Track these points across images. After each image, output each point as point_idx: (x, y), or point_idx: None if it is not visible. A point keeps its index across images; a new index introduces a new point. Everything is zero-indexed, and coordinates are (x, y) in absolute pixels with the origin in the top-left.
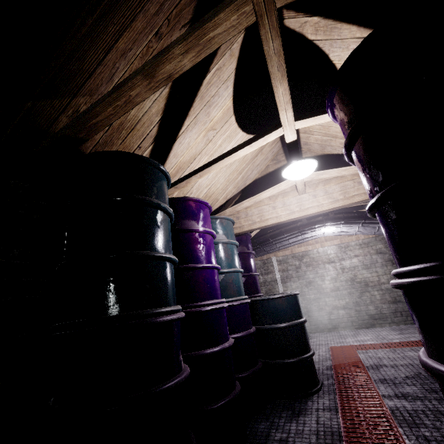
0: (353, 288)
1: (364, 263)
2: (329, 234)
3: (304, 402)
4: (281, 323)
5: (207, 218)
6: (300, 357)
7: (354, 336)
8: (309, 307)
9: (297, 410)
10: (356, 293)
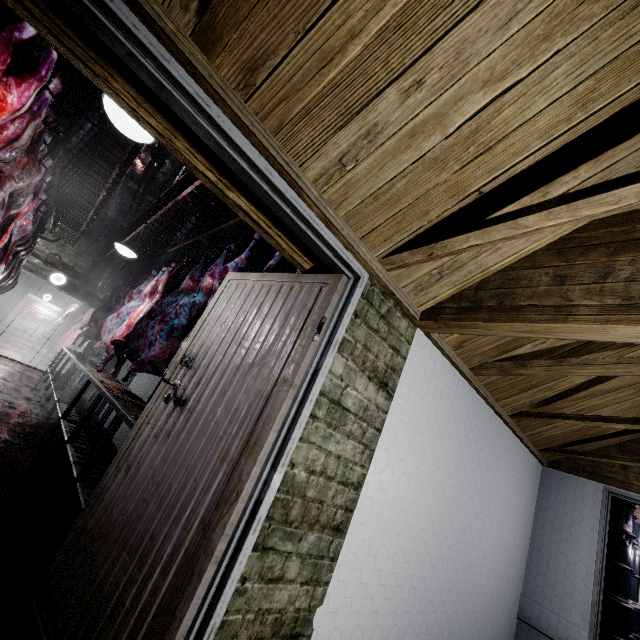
0: None
1: None
2: None
3: None
4: None
5: (634, 529)
6: None
7: None
8: None
9: None
10: None
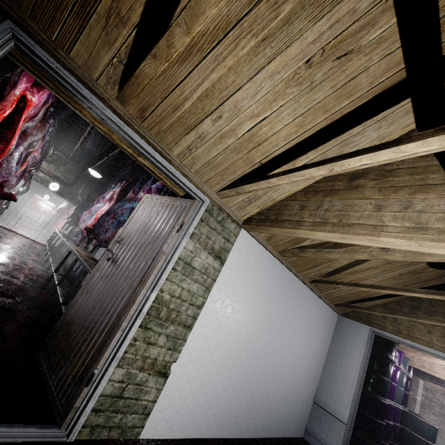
0: None
1: None
2: None
3: None
4: (419, 435)
5: (401, 360)
6: None
7: None
8: (440, 444)
9: None
10: None
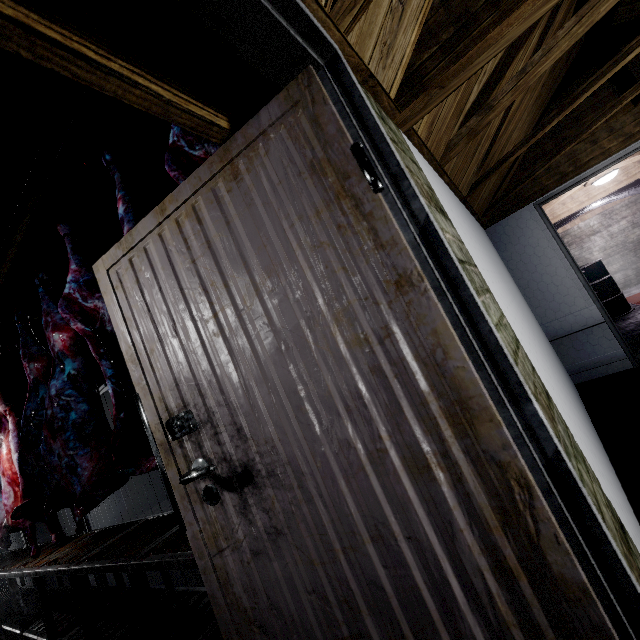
0: (626, 250)
1: (634, 222)
2: (595, 207)
3: (627, 316)
4: (597, 280)
5: None
6: (616, 295)
7: (637, 289)
8: None
9: (626, 318)
10: (630, 253)
